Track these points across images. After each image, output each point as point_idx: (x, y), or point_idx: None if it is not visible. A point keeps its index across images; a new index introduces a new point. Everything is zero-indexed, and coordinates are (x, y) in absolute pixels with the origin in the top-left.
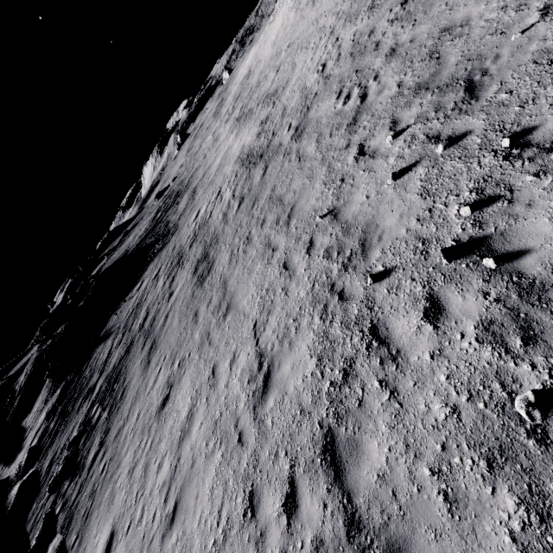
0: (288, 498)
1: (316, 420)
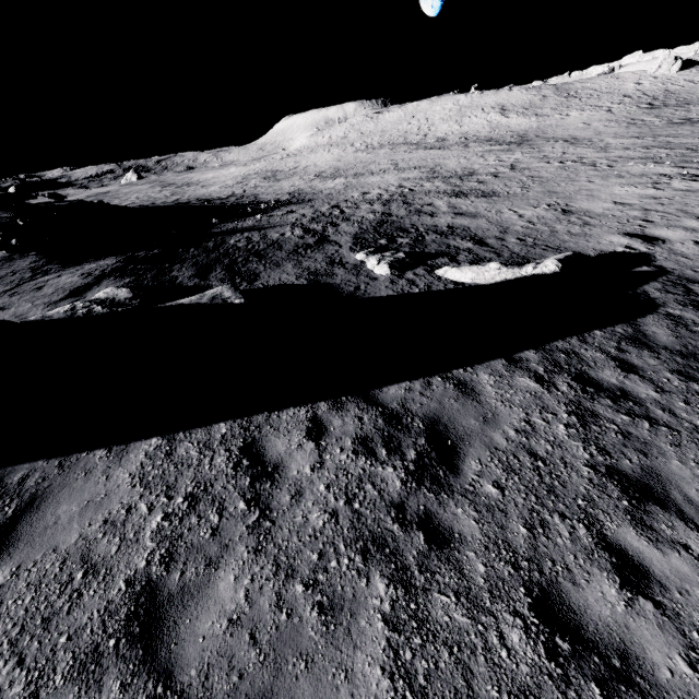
0: None
1: None
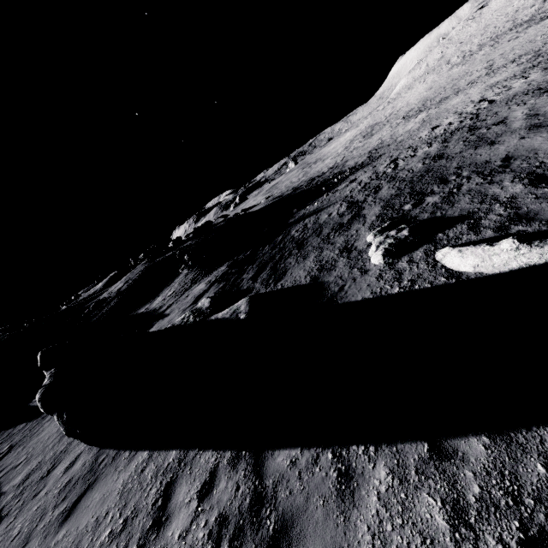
0: None
1: None
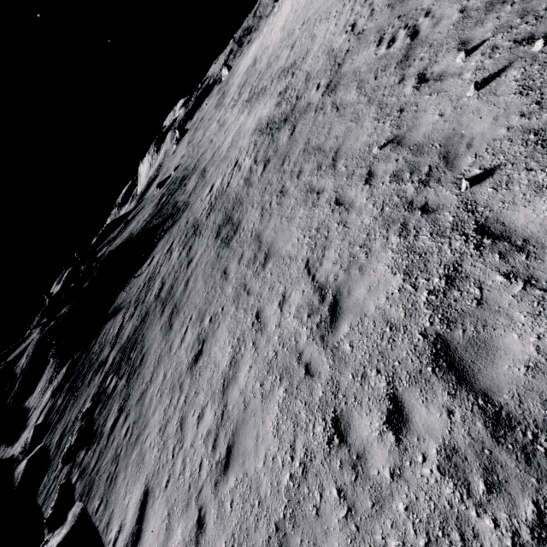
0: (391, 414)
1: (416, 331)
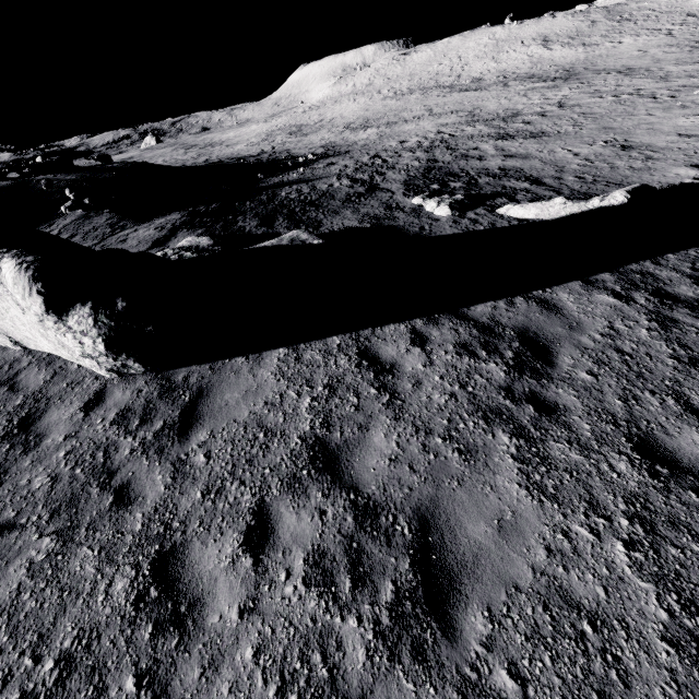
0: None
1: None
